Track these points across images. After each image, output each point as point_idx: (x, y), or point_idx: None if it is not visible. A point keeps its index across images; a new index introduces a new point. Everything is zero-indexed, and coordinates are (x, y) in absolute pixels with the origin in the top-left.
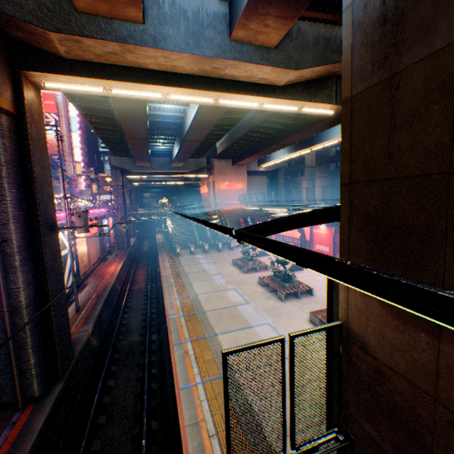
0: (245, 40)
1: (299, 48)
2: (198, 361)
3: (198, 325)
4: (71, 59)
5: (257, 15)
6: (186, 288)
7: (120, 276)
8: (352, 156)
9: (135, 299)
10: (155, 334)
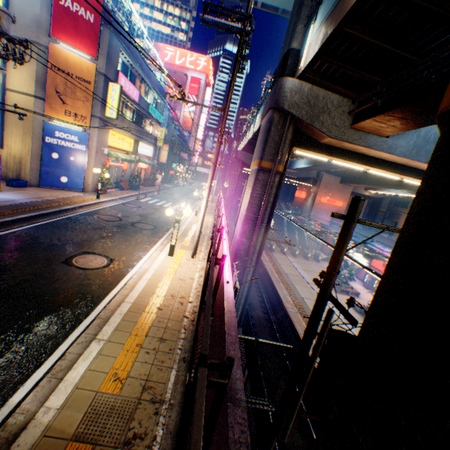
0: None
1: None
2: None
3: None
4: (321, 143)
5: None
6: (291, 288)
7: None
8: None
9: None
10: (273, 316)
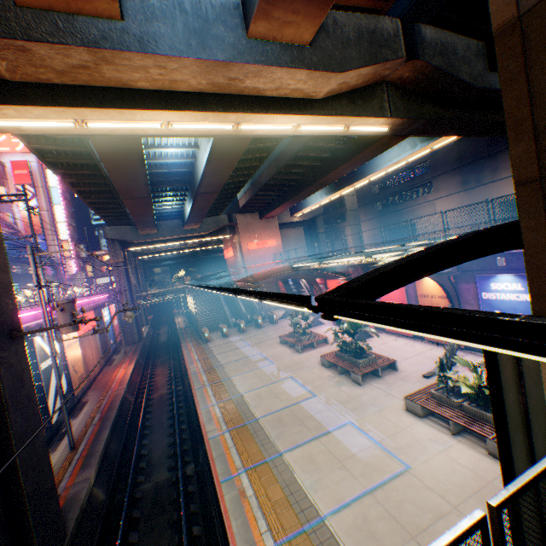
0: (267, 36)
1: (338, 45)
2: (264, 506)
3: (252, 442)
4: (19, 82)
5: None
6: (225, 386)
7: (133, 382)
8: (542, 123)
9: (156, 412)
10: (191, 464)
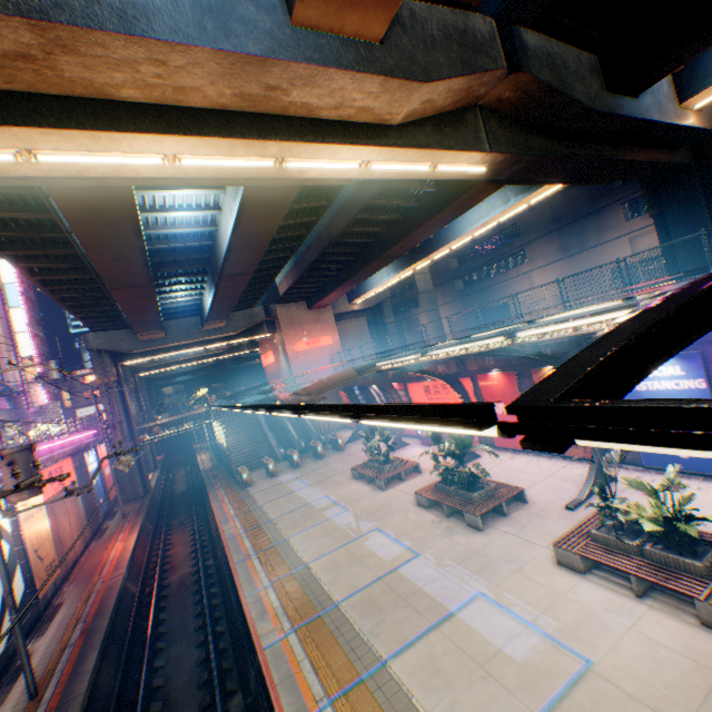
0: (321, 25)
1: (420, 46)
2: None
3: (335, 646)
4: None
5: None
6: (280, 554)
7: (137, 560)
8: None
9: (176, 607)
10: (237, 695)
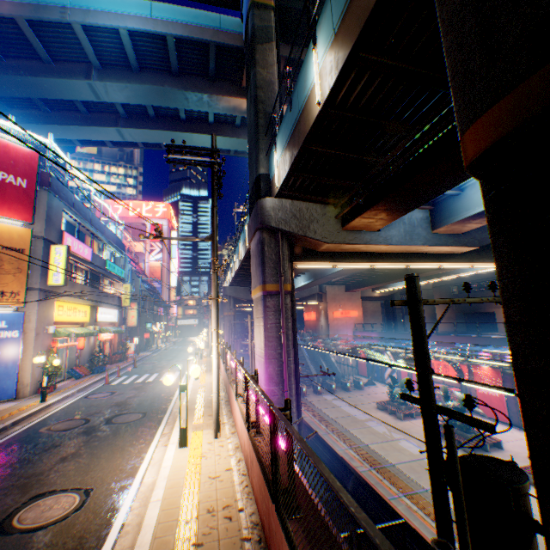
0: (441, 231)
1: (478, 231)
2: (430, 516)
3: (398, 478)
4: (320, 251)
5: (460, 223)
6: (347, 436)
7: None
8: None
9: None
10: None
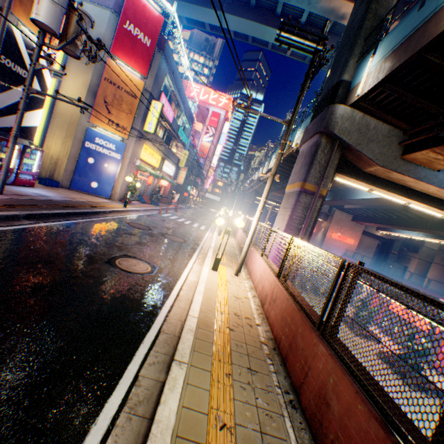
0: None
1: None
2: None
3: None
4: (364, 172)
5: None
6: None
7: None
8: None
9: None
10: None
